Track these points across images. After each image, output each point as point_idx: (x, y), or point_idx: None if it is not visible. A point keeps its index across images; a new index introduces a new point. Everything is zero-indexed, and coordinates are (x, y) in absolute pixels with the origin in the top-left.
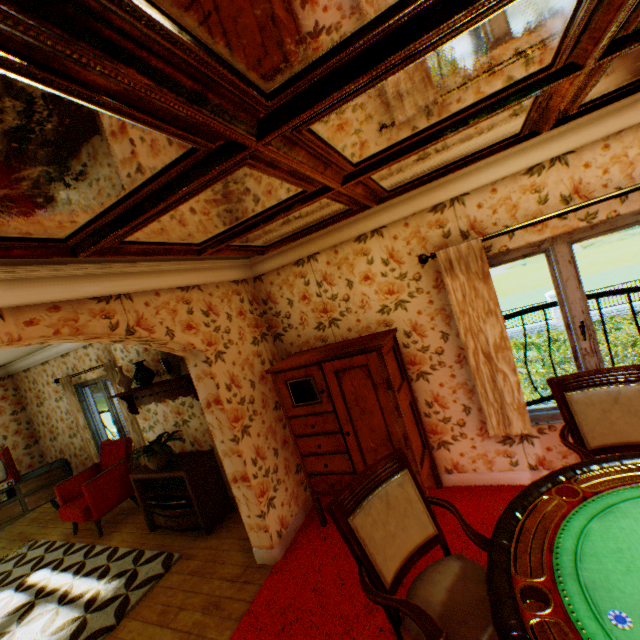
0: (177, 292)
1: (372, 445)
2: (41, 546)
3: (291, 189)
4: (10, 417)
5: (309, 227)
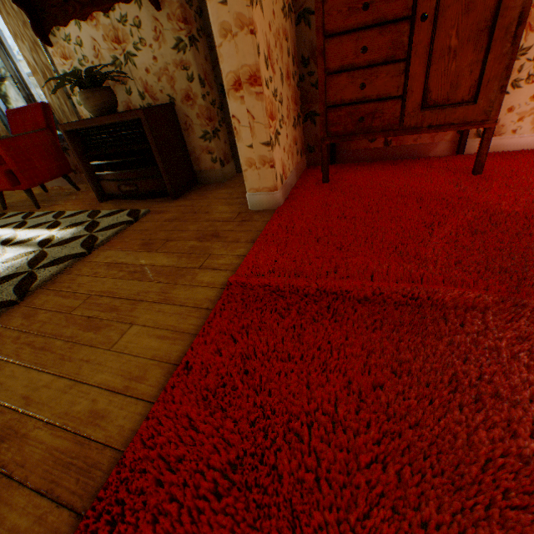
0: None
1: (452, 45)
2: None
3: None
4: None
5: None
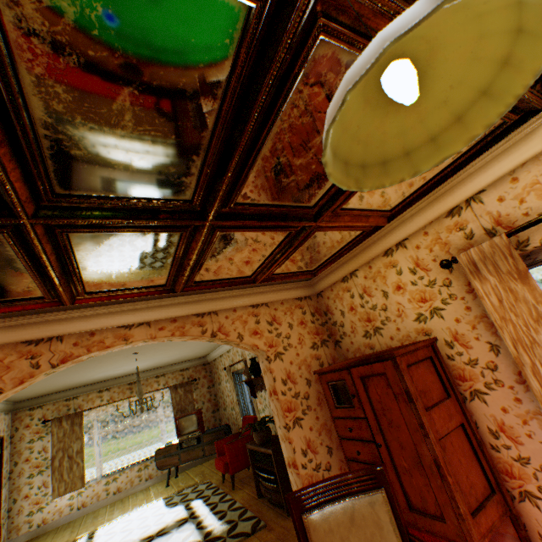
0: (249, 308)
1: (404, 464)
2: (206, 483)
3: (278, 233)
4: (206, 389)
5: (337, 251)
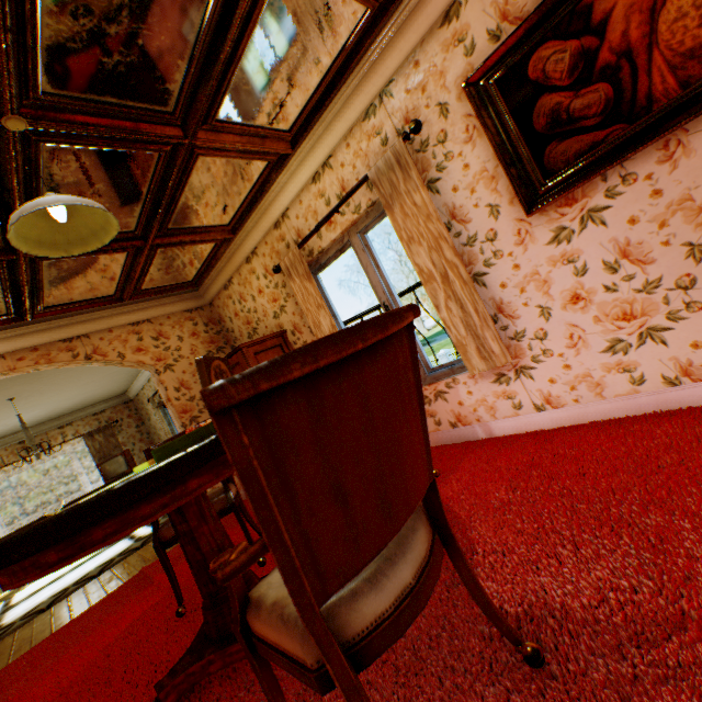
0: (129, 327)
1: None
2: None
3: (116, 255)
4: (135, 429)
5: (205, 262)
